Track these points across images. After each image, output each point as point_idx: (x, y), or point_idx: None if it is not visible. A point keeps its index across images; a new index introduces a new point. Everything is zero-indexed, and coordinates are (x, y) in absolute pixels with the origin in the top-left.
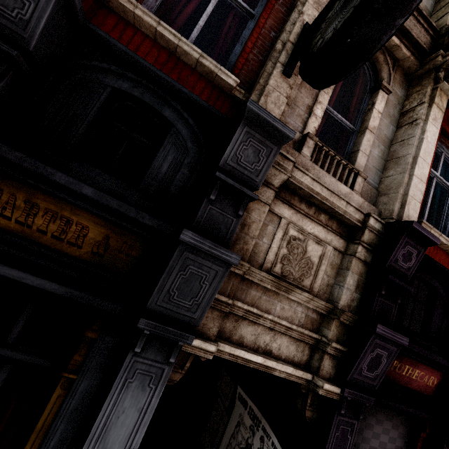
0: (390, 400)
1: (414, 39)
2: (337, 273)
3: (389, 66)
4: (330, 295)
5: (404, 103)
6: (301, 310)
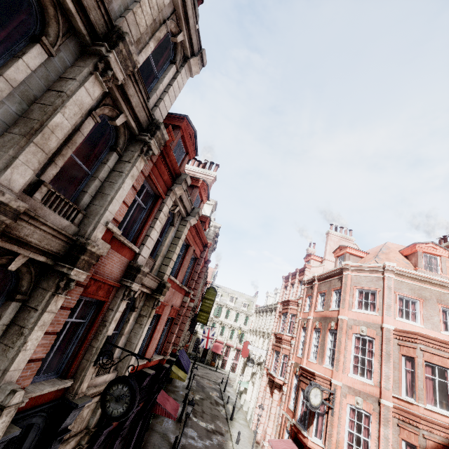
0: (101, 443)
1: (152, 289)
2: (93, 411)
3: (140, 298)
4: (88, 423)
5: (142, 308)
6: (74, 441)
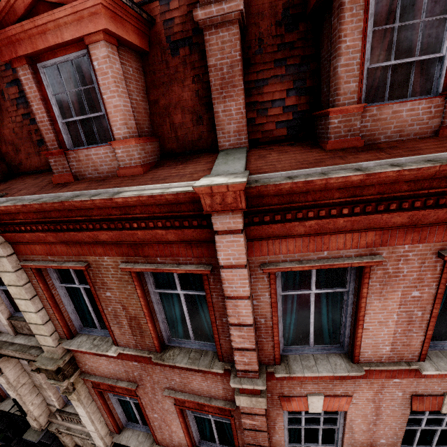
0: None
1: None
2: None
3: None
4: None
5: None
6: None
